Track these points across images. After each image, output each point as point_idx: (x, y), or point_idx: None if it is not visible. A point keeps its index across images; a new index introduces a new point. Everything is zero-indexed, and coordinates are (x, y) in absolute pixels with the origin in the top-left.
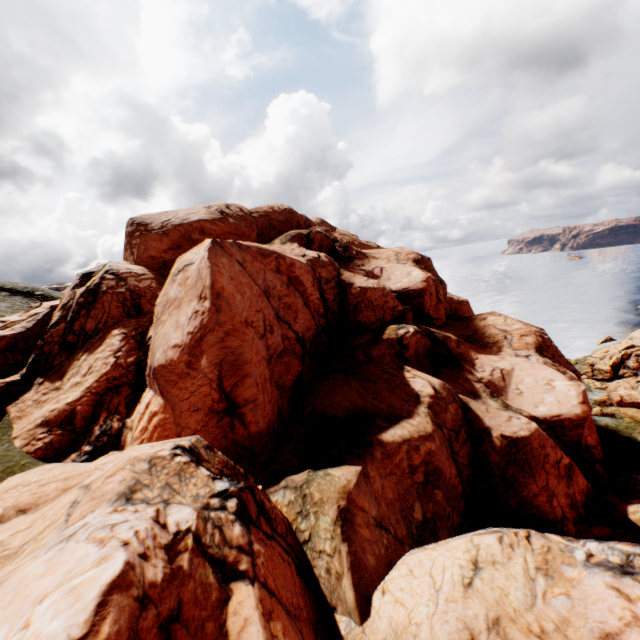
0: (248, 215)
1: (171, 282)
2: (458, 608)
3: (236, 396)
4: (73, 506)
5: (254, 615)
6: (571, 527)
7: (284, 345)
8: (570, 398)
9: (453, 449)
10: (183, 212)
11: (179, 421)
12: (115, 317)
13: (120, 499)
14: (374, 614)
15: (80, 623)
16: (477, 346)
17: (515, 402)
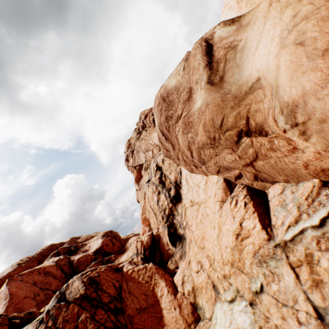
0: (32, 257)
1: None
2: None
3: None
4: None
5: None
6: None
7: (46, 296)
8: None
9: None
10: (1, 274)
11: None
12: None
13: None
14: None
15: None
16: (122, 253)
17: None
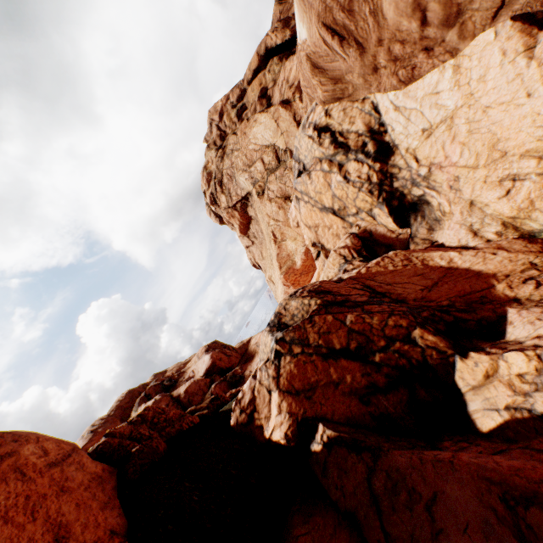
0: (108, 417)
1: None
2: None
3: None
4: None
5: None
6: None
7: None
8: None
9: None
10: None
11: None
12: None
13: None
14: None
15: None
16: (250, 360)
17: None
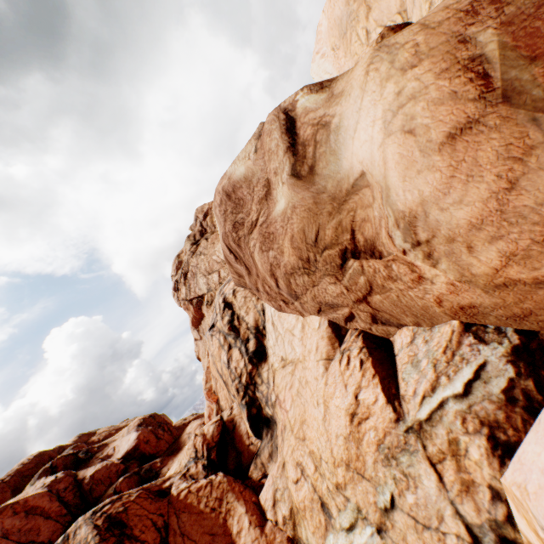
0: (0, 483)
1: None
2: None
3: None
4: None
5: None
6: None
7: None
8: None
9: None
10: None
11: None
12: None
13: None
14: None
15: None
16: (176, 453)
17: None
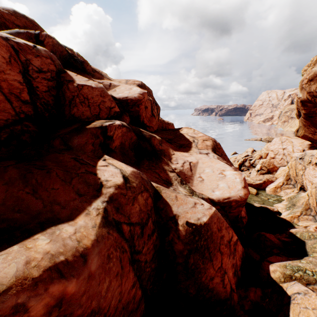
0: None
1: None
2: None
3: None
4: None
5: None
6: (236, 297)
7: None
8: (236, 184)
9: (135, 248)
10: None
11: None
12: None
13: None
14: None
15: None
16: (175, 146)
17: (198, 188)
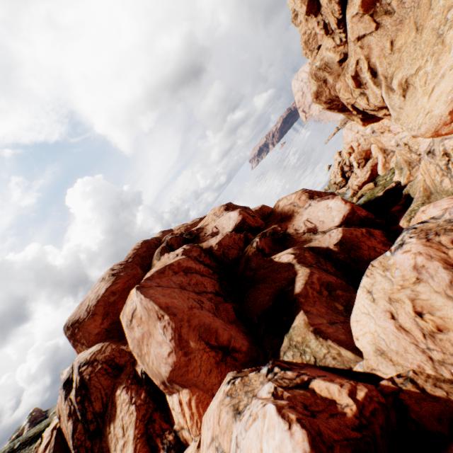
0: (127, 263)
1: (131, 330)
2: (378, 310)
3: (222, 343)
4: (219, 448)
5: (327, 384)
6: None
7: (213, 303)
8: (340, 206)
9: (324, 269)
10: (92, 294)
11: (206, 388)
12: (109, 385)
13: (236, 417)
14: (362, 349)
15: (283, 425)
16: (288, 220)
17: (325, 227)
